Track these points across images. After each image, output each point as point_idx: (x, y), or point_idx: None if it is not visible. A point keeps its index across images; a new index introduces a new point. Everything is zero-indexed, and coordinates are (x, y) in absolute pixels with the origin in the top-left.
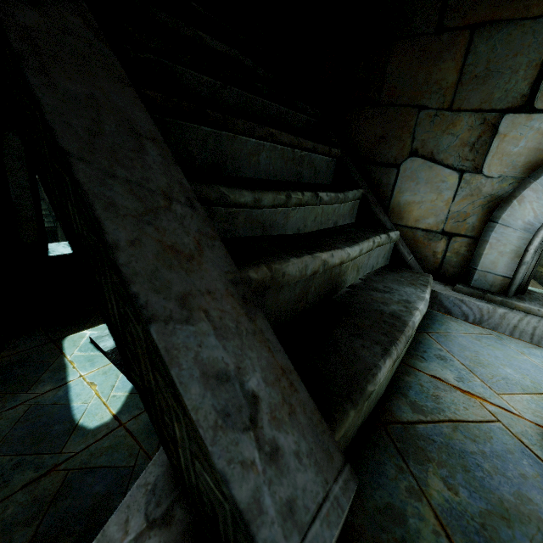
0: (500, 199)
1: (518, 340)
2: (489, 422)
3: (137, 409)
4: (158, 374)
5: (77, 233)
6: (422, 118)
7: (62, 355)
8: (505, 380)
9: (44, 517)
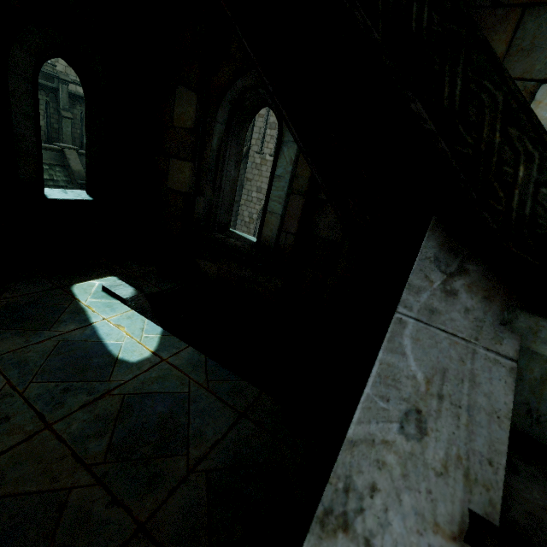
0: None
1: None
2: None
3: (174, 348)
4: (512, 128)
5: (415, 31)
6: None
7: (75, 300)
8: None
9: (114, 431)
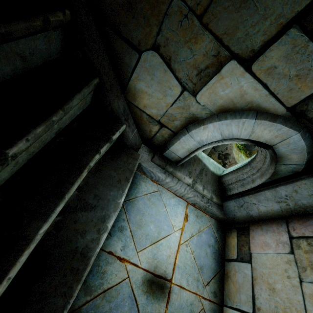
0: (196, 119)
1: (169, 192)
2: (123, 281)
3: None
4: None
5: None
6: (174, 9)
7: None
8: (146, 237)
9: None
